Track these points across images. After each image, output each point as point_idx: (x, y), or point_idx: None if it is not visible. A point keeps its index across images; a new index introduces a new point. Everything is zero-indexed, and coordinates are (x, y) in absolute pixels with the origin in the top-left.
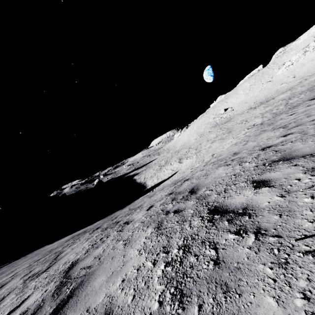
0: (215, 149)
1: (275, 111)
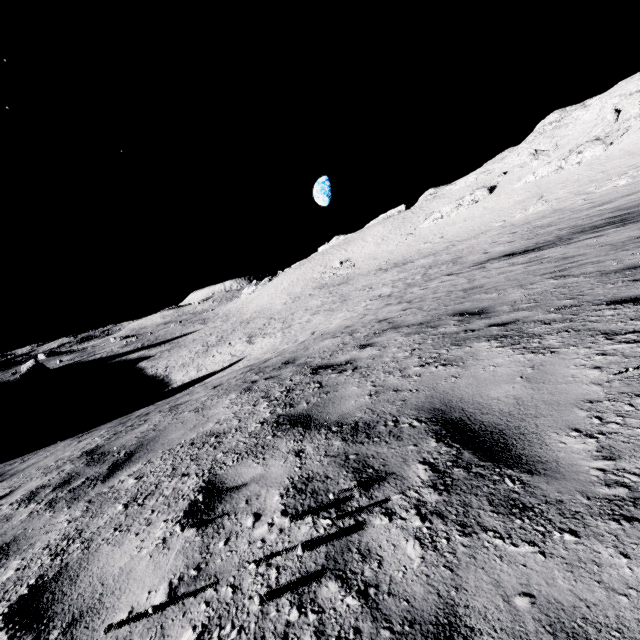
0: (317, 326)
1: (410, 281)
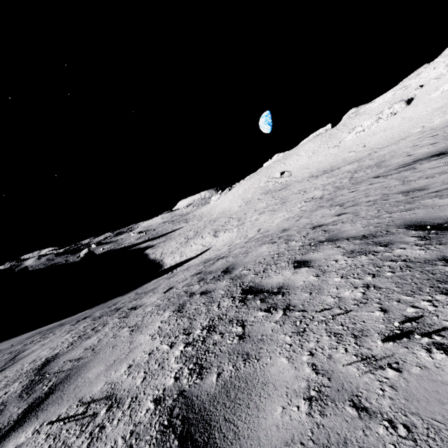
0: (263, 223)
1: (338, 184)
